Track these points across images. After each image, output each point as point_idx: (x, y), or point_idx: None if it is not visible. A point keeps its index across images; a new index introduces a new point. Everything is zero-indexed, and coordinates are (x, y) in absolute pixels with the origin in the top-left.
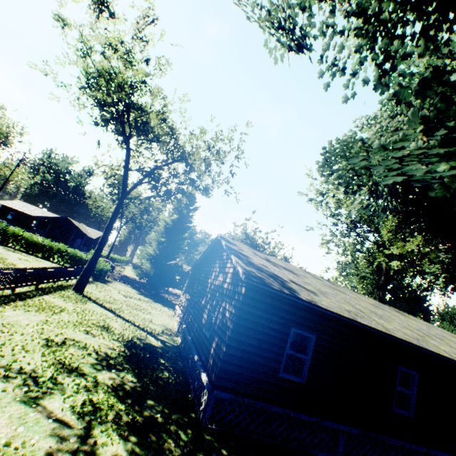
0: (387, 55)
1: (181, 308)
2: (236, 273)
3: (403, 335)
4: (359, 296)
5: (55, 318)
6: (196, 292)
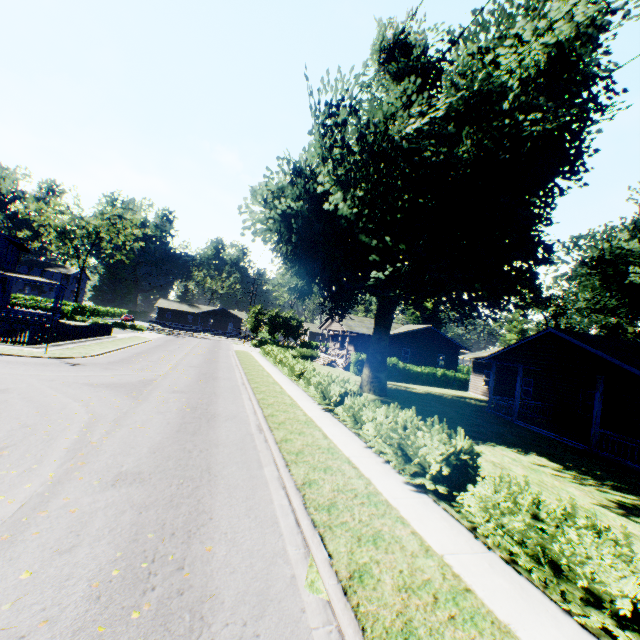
0: None
1: None
2: None
3: None
4: None
5: None
6: None
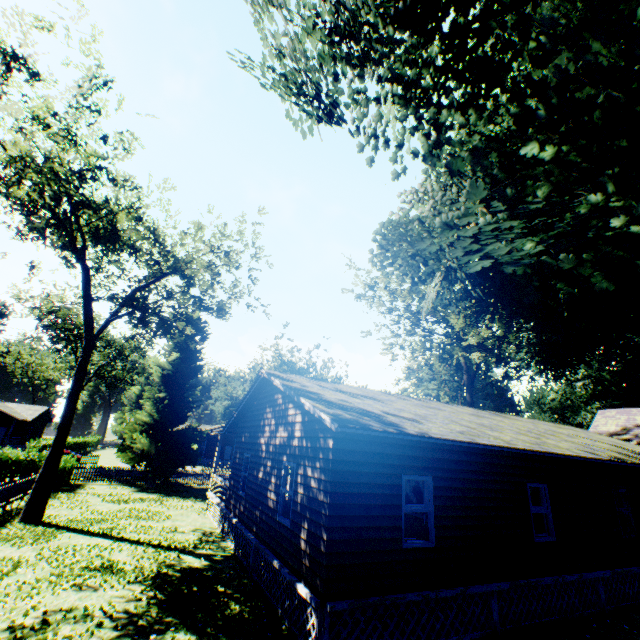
0: (439, 126)
1: (218, 494)
2: (309, 422)
3: (524, 443)
4: (455, 408)
5: (10, 583)
6: (241, 463)
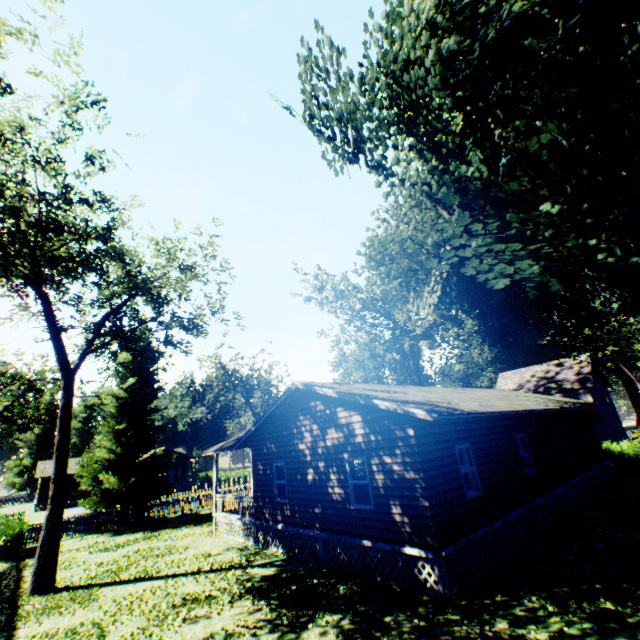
0: (459, 177)
1: (234, 511)
2: (374, 419)
3: (516, 406)
4: (438, 389)
5: (121, 638)
6: (271, 473)
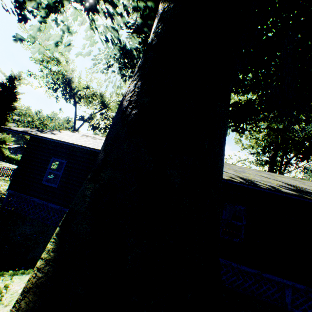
0: None
1: None
2: None
3: None
4: None
5: None
6: None
